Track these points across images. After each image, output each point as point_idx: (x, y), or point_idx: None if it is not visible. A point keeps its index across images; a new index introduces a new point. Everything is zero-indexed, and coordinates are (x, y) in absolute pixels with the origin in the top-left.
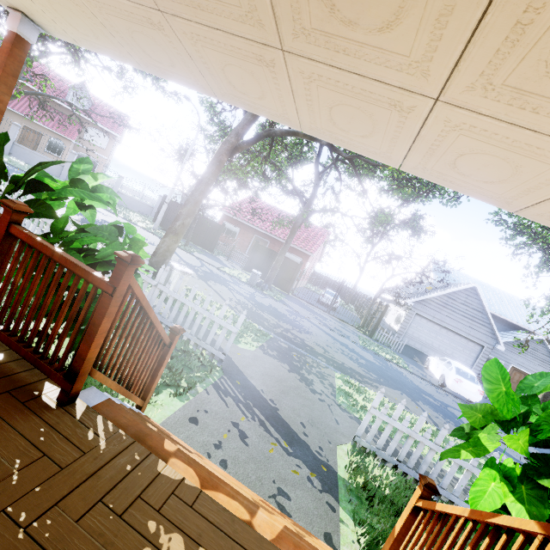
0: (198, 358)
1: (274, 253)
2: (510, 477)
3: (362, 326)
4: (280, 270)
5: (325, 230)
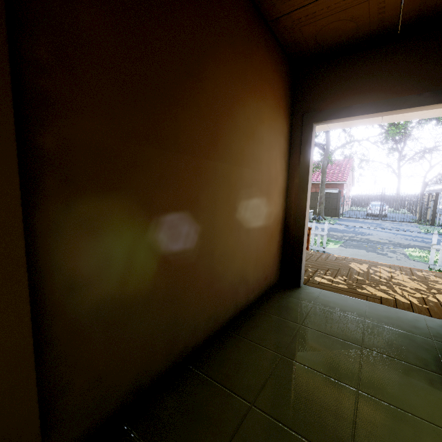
0: None
1: (315, 194)
2: None
3: (419, 220)
4: (325, 203)
5: (347, 159)
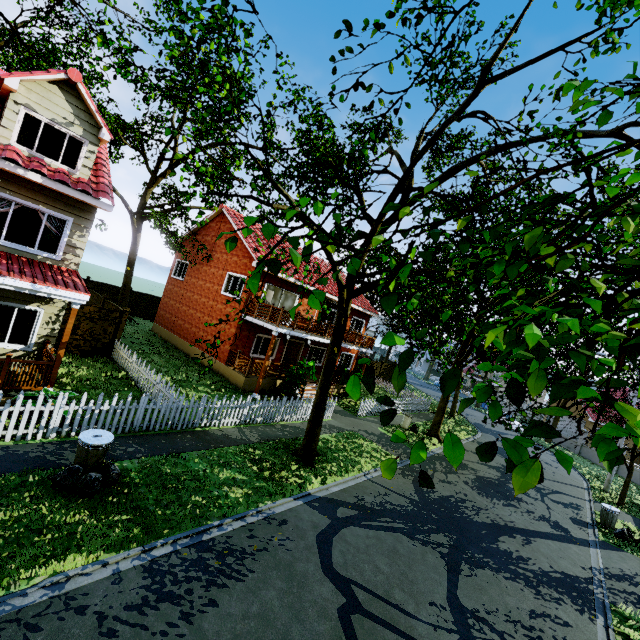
0: (356, 413)
1: None
2: (302, 369)
3: None
4: None
5: None
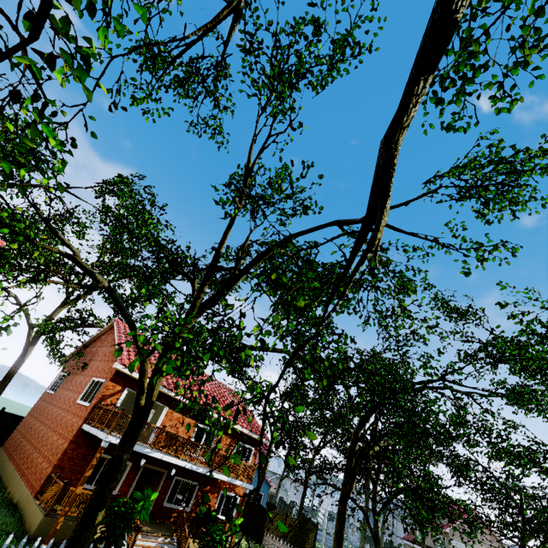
0: None
1: None
2: None
3: None
4: None
5: None
